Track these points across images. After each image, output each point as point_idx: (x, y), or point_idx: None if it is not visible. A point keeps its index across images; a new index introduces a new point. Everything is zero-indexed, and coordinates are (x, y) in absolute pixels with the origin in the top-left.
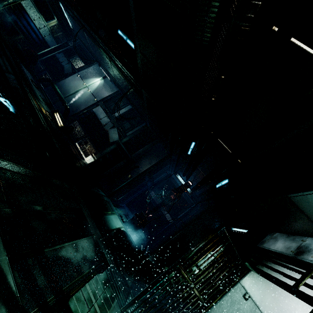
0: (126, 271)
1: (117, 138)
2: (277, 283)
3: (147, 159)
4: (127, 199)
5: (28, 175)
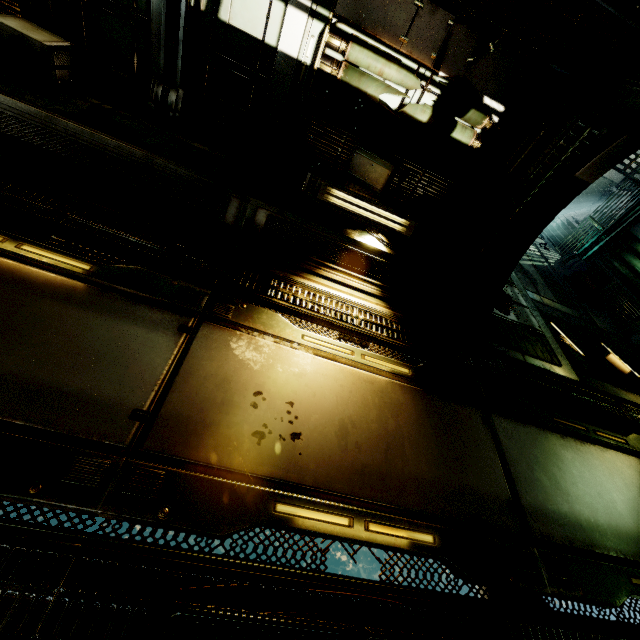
0: None
1: None
2: (614, 169)
3: None
4: None
5: None
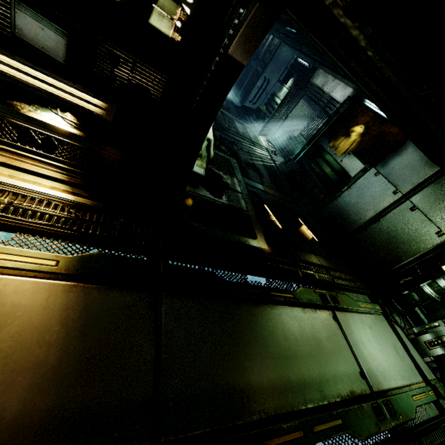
0: (247, 121)
1: None
2: (313, 102)
3: None
4: None
5: None
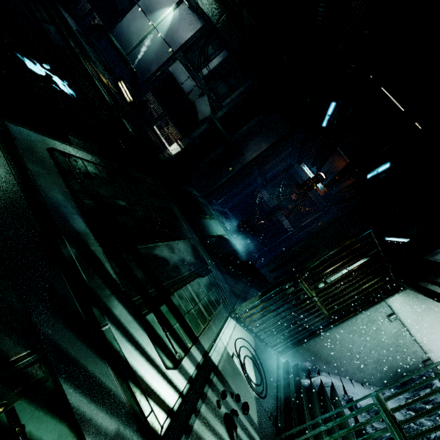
0: (233, 280)
1: (209, 113)
2: None
3: (256, 142)
4: (230, 203)
5: (102, 165)
